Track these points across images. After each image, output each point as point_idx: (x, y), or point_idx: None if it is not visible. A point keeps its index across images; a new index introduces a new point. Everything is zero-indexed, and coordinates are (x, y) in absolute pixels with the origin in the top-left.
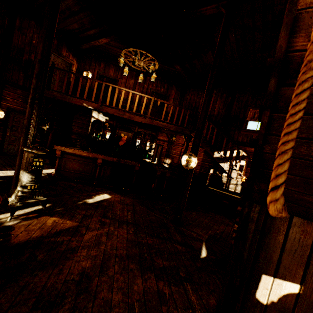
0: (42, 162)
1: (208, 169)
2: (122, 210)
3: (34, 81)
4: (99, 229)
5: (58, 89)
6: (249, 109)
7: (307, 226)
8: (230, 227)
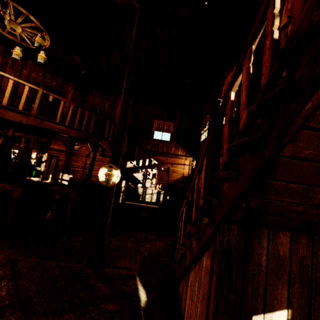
0: None
1: (119, 181)
2: None
3: None
4: None
5: None
6: (154, 120)
7: (283, 237)
8: (154, 242)
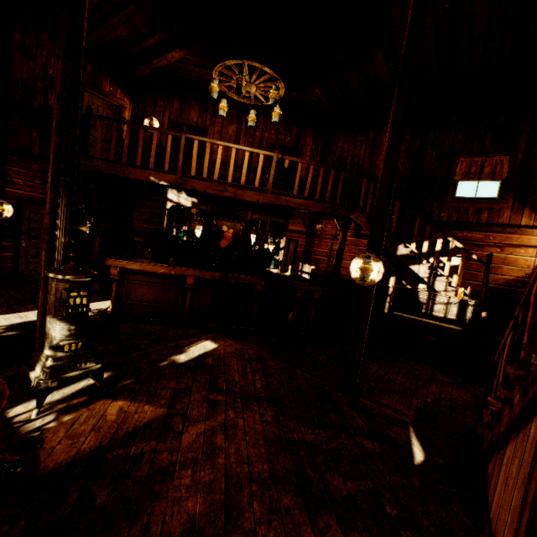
0: (86, 296)
1: (385, 277)
2: (244, 371)
3: (54, 139)
4: (207, 419)
5: (103, 156)
6: (459, 159)
7: None
8: (448, 388)
